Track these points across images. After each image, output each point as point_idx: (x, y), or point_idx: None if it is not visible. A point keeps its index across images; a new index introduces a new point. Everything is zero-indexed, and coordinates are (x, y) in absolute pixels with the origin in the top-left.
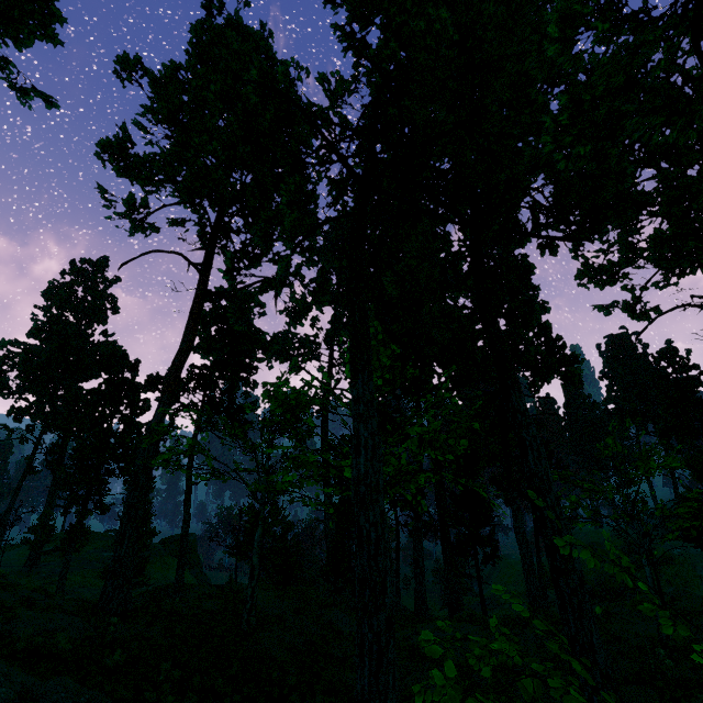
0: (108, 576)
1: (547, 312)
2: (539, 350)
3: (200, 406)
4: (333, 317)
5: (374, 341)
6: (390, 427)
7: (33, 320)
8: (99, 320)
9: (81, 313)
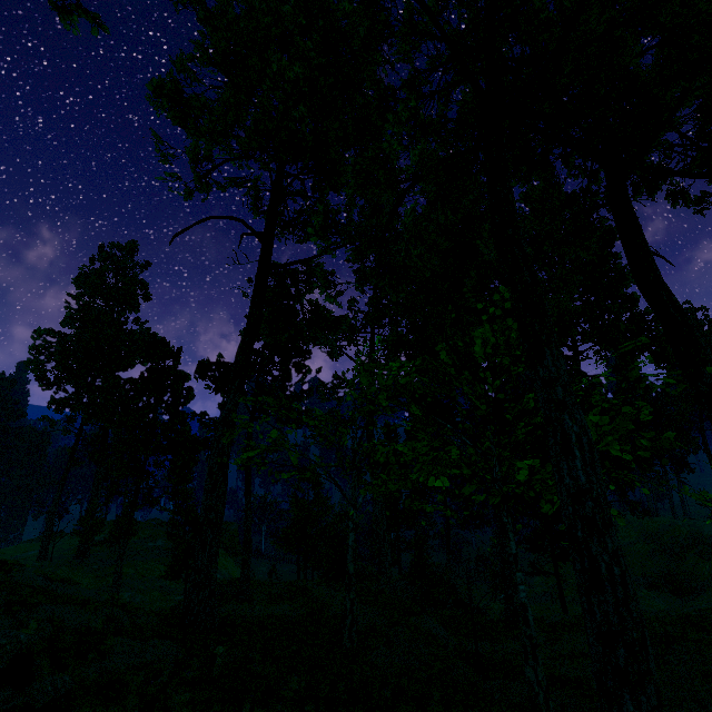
0: (191, 587)
1: (633, 283)
2: (628, 326)
3: (253, 395)
4: (375, 298)
5: (499, 311)
6: (509, 416)
7: (67, 308)
8: (131, 307)
9: (114, 300)
